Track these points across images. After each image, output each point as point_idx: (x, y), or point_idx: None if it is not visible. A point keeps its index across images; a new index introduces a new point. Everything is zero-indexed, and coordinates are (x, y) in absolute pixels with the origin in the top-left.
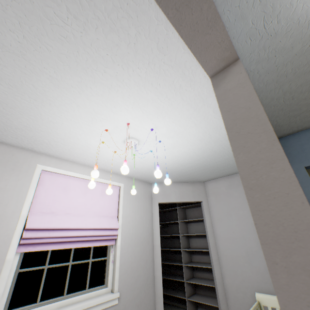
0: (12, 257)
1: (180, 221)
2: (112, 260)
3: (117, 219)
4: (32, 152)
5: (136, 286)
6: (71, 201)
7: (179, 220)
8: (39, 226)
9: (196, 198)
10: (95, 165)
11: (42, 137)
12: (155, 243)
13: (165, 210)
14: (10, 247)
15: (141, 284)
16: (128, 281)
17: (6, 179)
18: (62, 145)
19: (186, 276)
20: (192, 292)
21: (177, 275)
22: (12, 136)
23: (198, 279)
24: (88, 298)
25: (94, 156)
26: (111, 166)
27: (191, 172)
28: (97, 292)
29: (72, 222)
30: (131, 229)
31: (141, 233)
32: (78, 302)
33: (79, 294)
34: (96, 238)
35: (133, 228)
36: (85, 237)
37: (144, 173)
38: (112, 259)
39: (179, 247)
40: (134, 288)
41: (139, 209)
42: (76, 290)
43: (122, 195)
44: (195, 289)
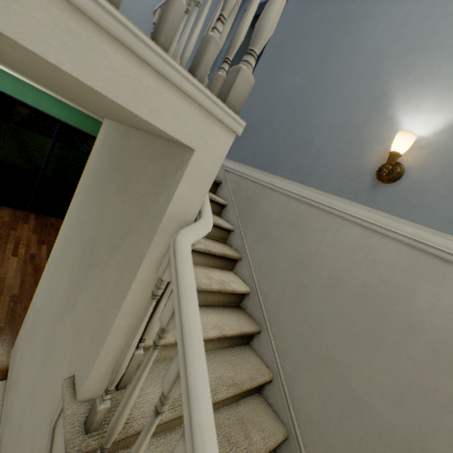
0: None
1: None
2: None
3: None
4: None
5: None
6: None
7: None
8: None
9: None
10: None
11: None
12: None
13: None
14: None
15: None
16: None
17: None
18: None
19: None
20: None
21: None
22: None
23: None
24: None
25: None
26: None
27: None
28: None
29: None
30: None
31: None
32: None
33: None
34: None
35: None
36: None
37: None
38: None
39: None
40: None
41: None
42: None
43: None
44: None
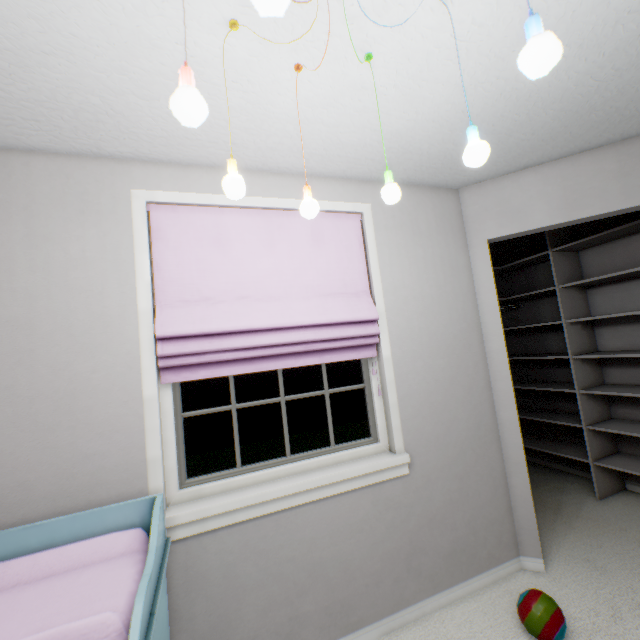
0: (155, 394)
1: (563, 286)
2: (377, 391)
3: (370, 298)
4: (107, 162)
5: (449, 441)
6: (242, 269)
7: (559, 284)
8: (184, 331)
9: (639, 197)
10: (180, 70)
11: (73, 87)
12: (490, 348)
13: (509, 267)
14: (143, 376)
15: (461, 437)
16: (425, 432)
17: (78, 239)
18: (142, 105)
19: (587, 416)
20: (606, 450)
21: (556, 412)
22: (21, 116)
23: (630, 425)
24: (338, 462)
25: (249, 120)
26: (316, 151)
27: (623, 84)
28: (356, 451)
29: (256, 316)
30: (415, 318)
31: (445, 326)
32: (318, 470)
33: (317, 454)
34: (324, 345)
35: (420, 315)
36: (296, 345)
37: (425, 152)
38: (376, 388)
39: (561, 352)
40: (444, 446)
41: (429, 265)
42: (353, 423)
43: (373, 237)
44: (616, 445)
